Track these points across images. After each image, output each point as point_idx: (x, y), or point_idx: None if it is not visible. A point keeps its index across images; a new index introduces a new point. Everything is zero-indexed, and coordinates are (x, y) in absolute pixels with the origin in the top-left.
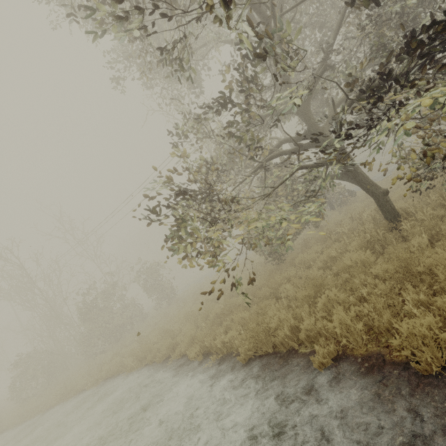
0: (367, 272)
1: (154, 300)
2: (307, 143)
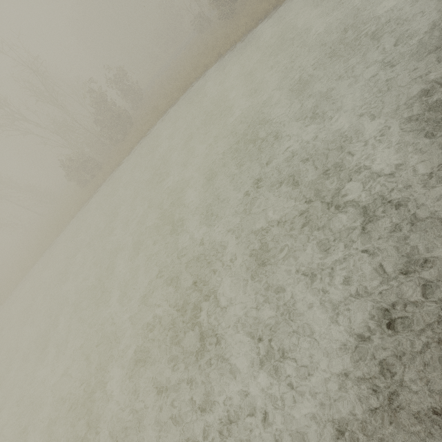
0: None
1: (132, 101)
2: None
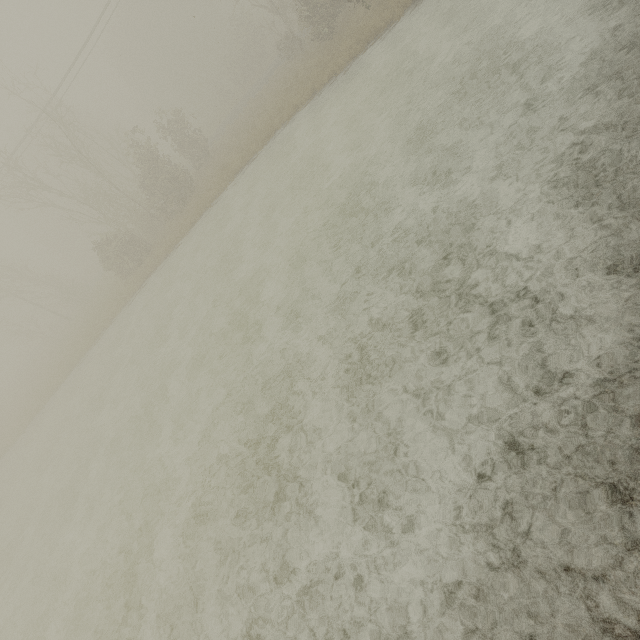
0: None
1: (193, 157)
2: None
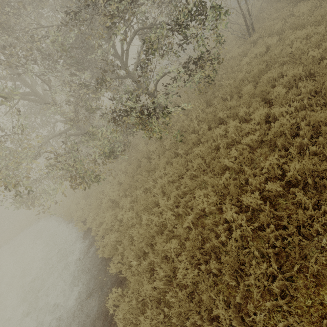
0: (98, 188)
1: None
2: (68, 130)
